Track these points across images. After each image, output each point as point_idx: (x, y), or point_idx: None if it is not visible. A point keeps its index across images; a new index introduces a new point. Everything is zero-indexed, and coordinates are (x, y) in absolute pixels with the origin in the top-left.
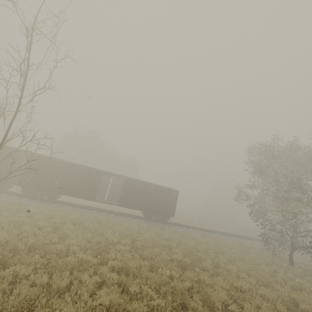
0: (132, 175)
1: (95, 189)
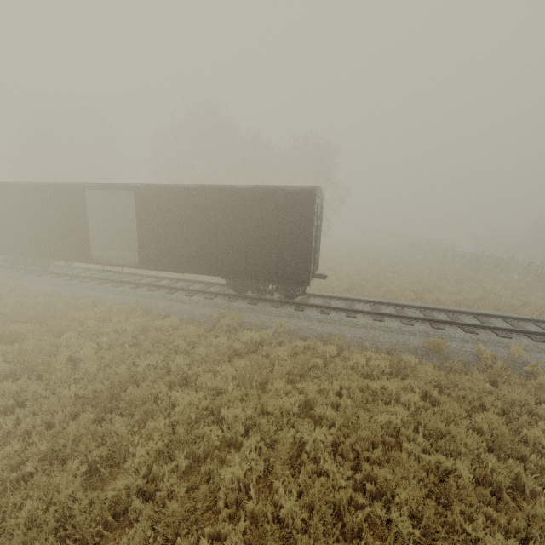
0: (312, 181)
1: (84, 236)
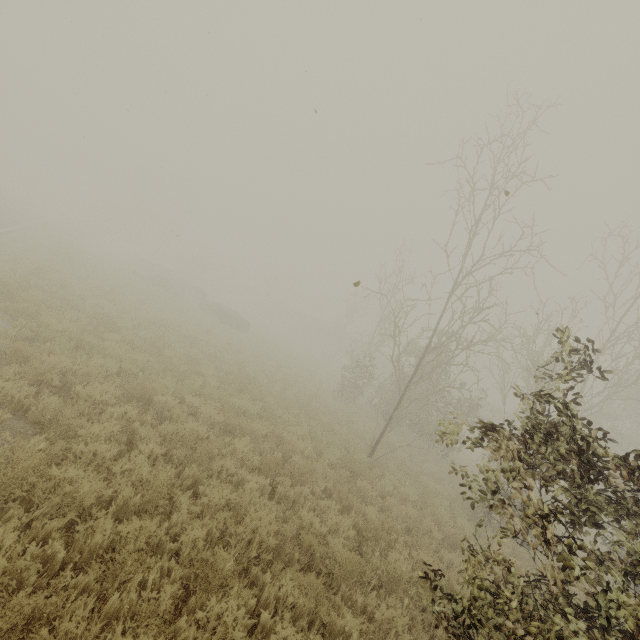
0: None
1: None
